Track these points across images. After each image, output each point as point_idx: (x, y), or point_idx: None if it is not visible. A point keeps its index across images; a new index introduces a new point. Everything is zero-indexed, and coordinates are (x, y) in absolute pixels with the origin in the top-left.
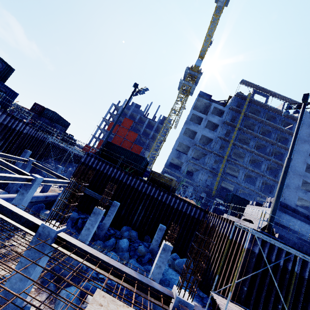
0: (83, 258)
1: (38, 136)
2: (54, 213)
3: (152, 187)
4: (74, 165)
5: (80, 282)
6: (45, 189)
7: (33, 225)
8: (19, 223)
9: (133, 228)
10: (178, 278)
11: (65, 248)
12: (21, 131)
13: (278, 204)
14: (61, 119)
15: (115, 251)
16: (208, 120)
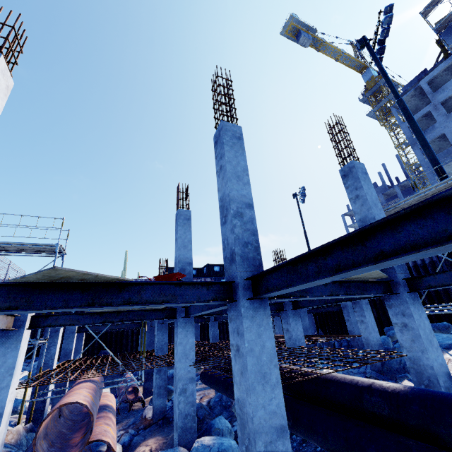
0: None
1: None
2: None
3: None
4: None
5: None
6: None
7: None
8: None
9: None
10: (439, 337)
11: None
12: None
13: (429, 152)
14: None
15: None
16: (445, 101)
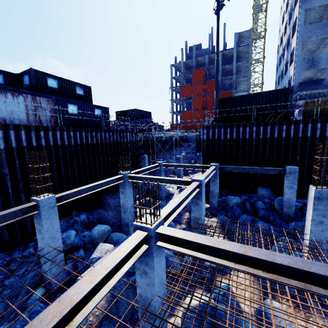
0: None
1: (139, 139)
2: (216, 205)
3: None
4: (177, 149)
5: None
6: None
7: None
8: None
9: None
10: None
11: None
12: (131, 141)
13: None
14: (142, 112)
15: None
16: None
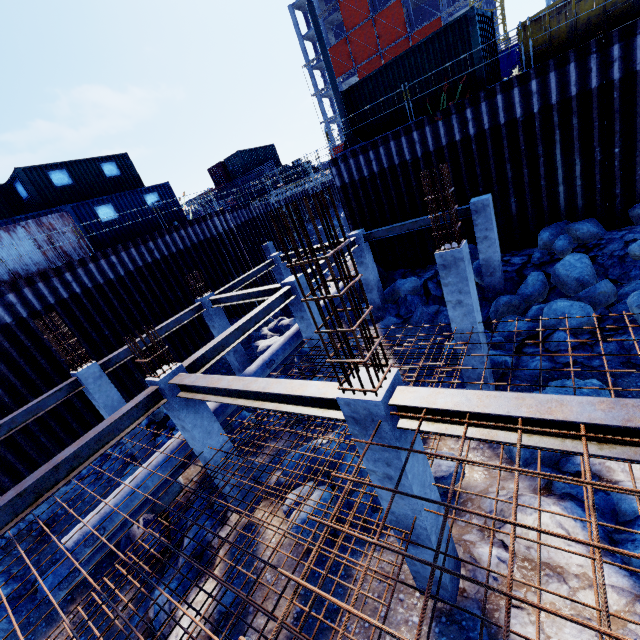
0: (507, 429)
1: (257, 214)
2: (378, 302)
3: (559, 69)
4: None
5: (523, 390)
6: (338, 275)
7: (330, 400)
8: (308, 405)
9: (573, 217)
10: None
11: (435, 420)
12: (228, 229)
13: None
14: (255, 153)
15: (557, 294)
16: None
